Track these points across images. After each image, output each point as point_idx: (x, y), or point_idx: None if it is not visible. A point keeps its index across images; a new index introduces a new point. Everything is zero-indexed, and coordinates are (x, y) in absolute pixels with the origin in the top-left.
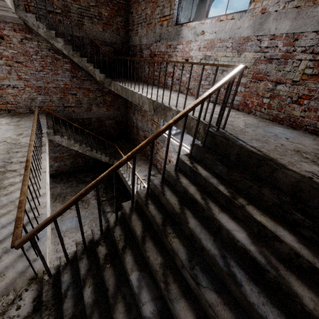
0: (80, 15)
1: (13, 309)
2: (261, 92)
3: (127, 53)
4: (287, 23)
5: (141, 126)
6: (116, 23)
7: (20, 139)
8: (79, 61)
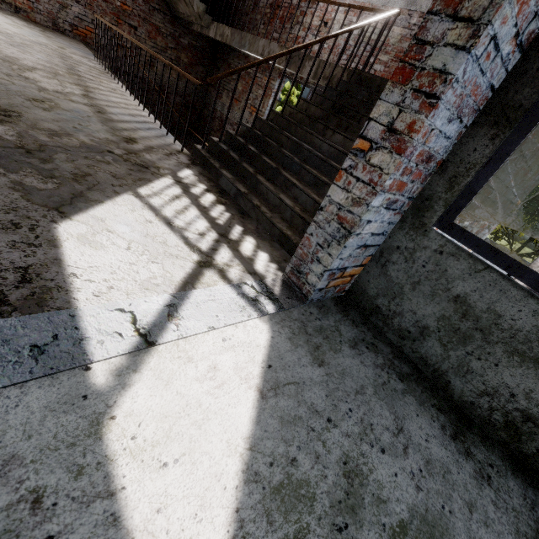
0: None
1: (174, 157)
2: None
3: None
4: None
5: (230, 117)
6: None
7: (68, 53)
8: None
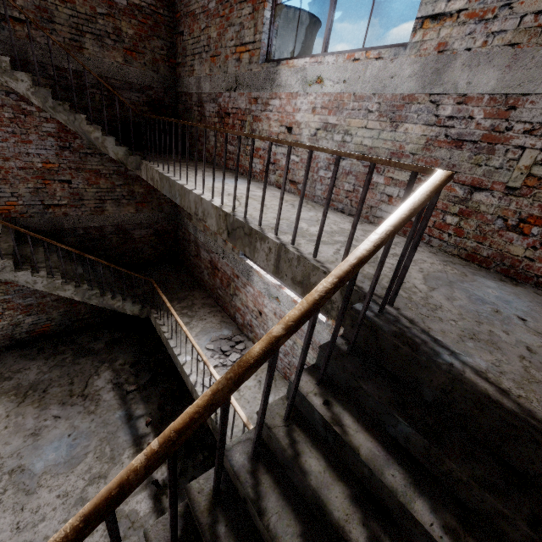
0: (77, 29)
1: None
2: (441, 202)
3: (175, 106)
4: (493, 74)
5: (205, 243)
6: (152, 50)
7: None
8: (70, 121)
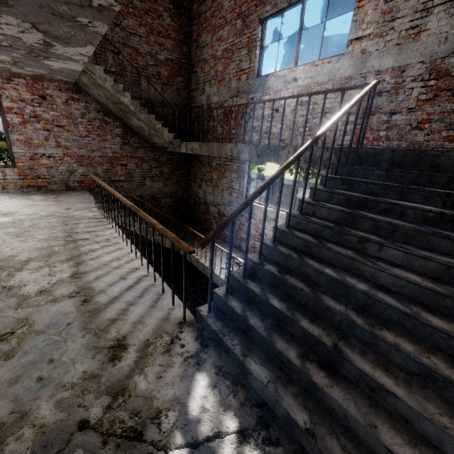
0: (137, 74)
1: (176, 347)
2: (375, 126)
3: (189, 116)
4: (391, 58)
5: (213, 200)
6: (177, 83)
7: (72, 212)
8: (147, 118)
